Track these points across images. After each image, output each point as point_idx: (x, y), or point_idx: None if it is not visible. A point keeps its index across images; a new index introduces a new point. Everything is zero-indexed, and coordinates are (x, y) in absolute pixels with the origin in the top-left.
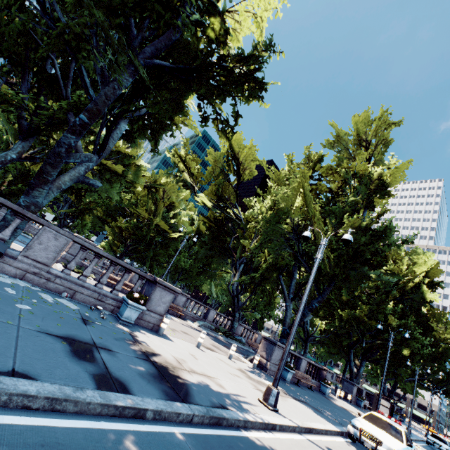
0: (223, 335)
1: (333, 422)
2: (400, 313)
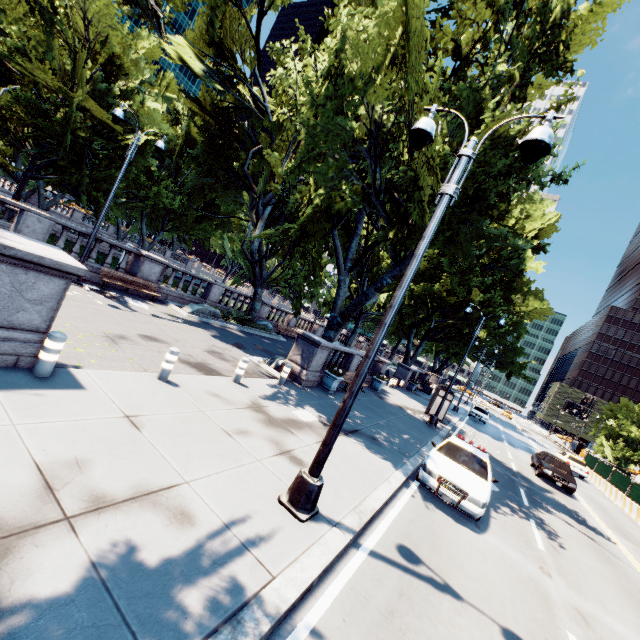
0: (236, 322)
1: (396, 459)
2: (486, 285)
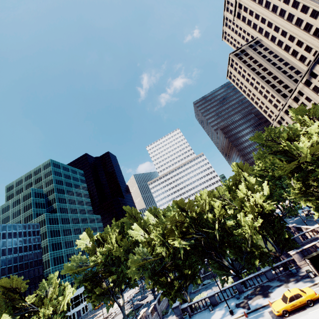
0: None
1: None
2: None
